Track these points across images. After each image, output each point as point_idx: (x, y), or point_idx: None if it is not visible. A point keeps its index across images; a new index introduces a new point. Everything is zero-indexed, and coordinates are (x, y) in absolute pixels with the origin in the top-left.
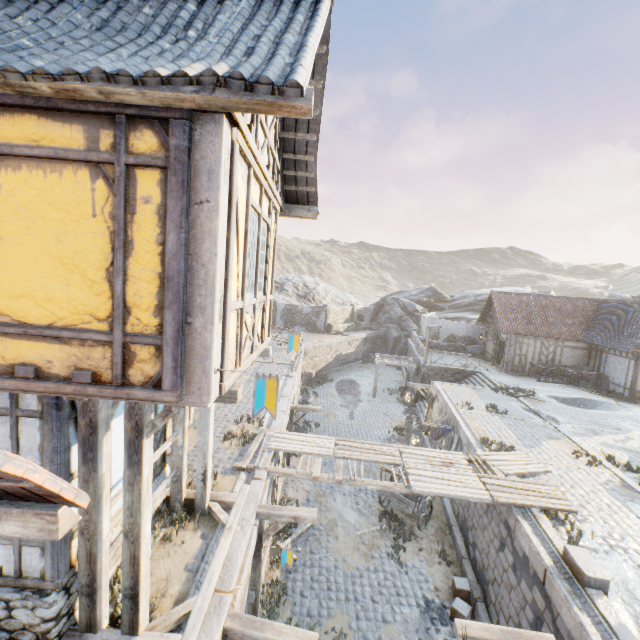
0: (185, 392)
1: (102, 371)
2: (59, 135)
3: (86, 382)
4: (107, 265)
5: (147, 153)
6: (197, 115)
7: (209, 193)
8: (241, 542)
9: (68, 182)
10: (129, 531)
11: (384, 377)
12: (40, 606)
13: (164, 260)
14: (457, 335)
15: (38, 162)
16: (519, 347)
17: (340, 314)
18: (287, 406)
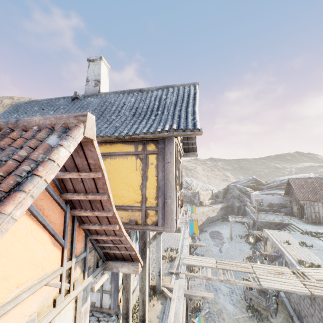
0: (165, 227)
1: (138, 220)
2: (127, 148)
3: (133, 224)
4: (140, 184)
5: (152, 150)
6: (166, 137)
7: (170, 159)
8: (180, 306)
9: (129, 161)
10: (141, 288)
11: (235, 229)
12: (110, 320)
13: (157, 181)
14: (273, 203)
15: (121, 156)
16: (313, 208)
17: (206, 195)
18: (188, 243)
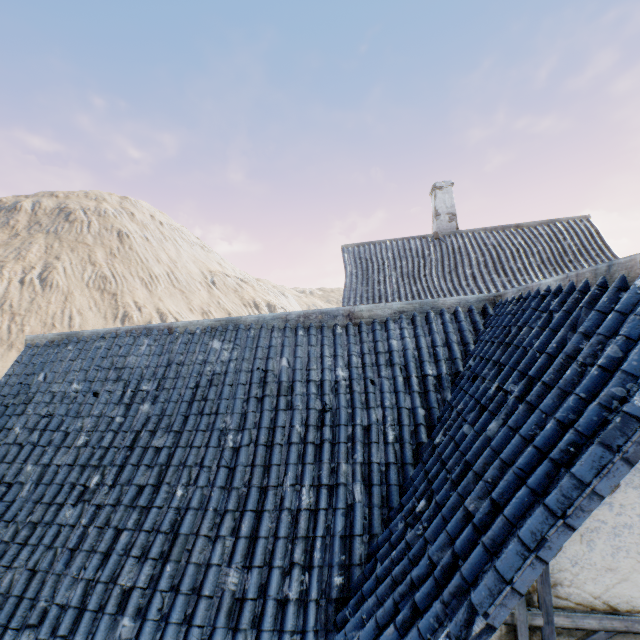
0: None
1: None
2: None
3: None
4: None
5: None
6: None
7: None
8: None
9: None
10: None
11: None
12: None
13: None
14: None
15: None
16: None
17: None
18: None
